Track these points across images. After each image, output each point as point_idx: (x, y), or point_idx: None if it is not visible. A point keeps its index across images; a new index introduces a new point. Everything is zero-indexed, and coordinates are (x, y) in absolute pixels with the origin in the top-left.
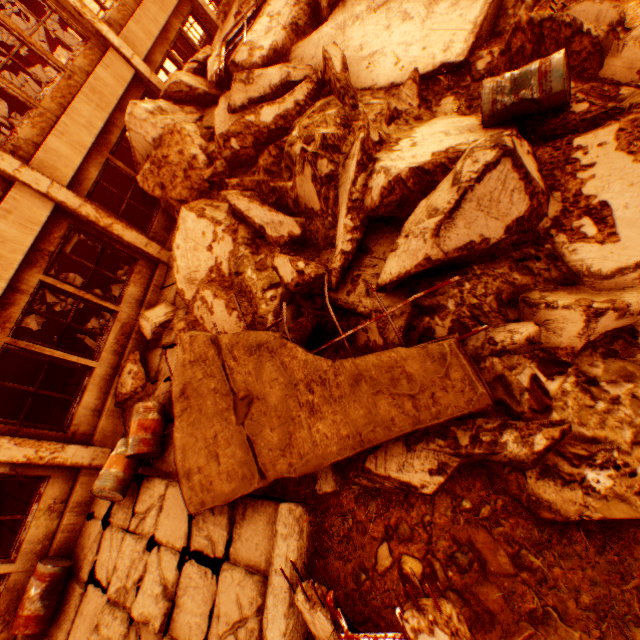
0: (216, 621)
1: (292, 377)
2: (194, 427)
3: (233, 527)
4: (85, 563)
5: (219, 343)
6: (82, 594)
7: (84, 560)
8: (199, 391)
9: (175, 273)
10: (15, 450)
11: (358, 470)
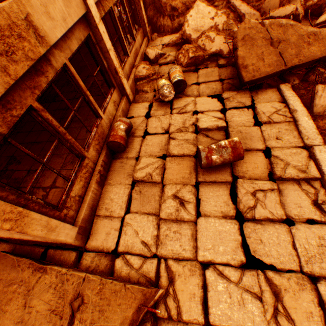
0: (263, 114)
1: (301, 34)
2: (249, 50)
3: (252, 97)
4: (137, 131)
5: (263, 24)
6: (141, 140)
7: (135, 130)
8: (253, 38)
9: (185, 27)
10: (114, 58)
11: (314, 71)
